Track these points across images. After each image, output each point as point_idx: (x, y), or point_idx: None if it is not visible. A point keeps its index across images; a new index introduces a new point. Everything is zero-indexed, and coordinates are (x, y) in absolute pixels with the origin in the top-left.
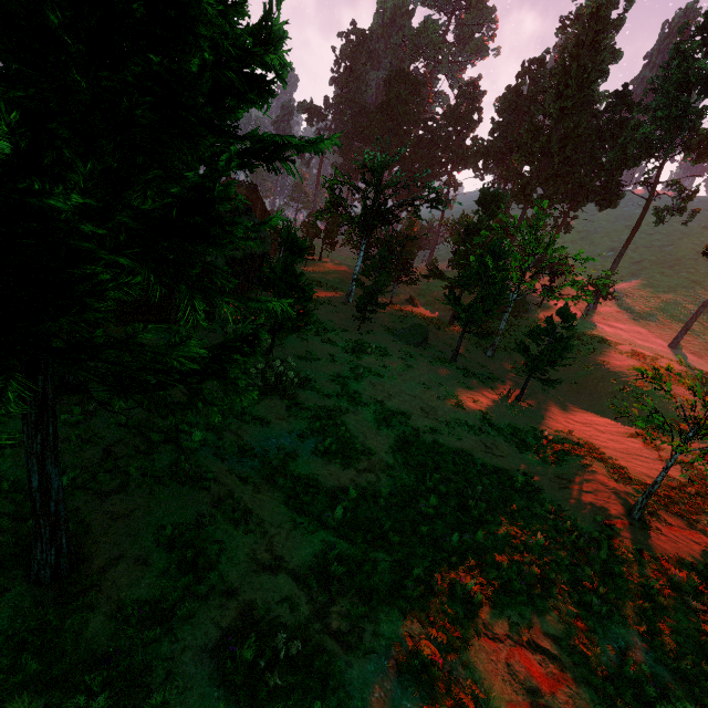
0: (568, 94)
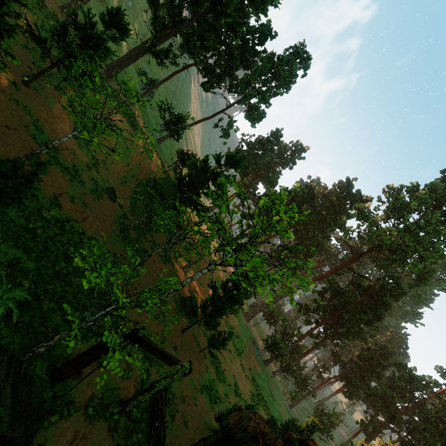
0: (274, 1)
